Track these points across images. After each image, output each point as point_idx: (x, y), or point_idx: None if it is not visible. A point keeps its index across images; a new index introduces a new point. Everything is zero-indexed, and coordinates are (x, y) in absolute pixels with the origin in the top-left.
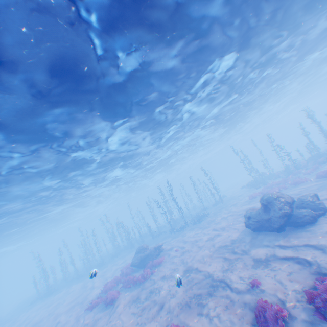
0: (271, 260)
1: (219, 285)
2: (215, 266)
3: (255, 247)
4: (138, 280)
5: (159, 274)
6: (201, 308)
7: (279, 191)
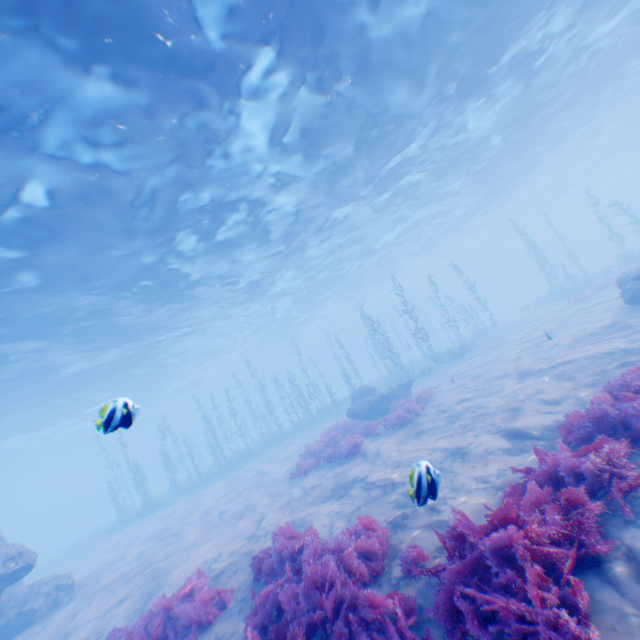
0: None
1: None
2: (608, 344)
3: None
4: (399, 416)
5: (444, 402)
6: None
7: None
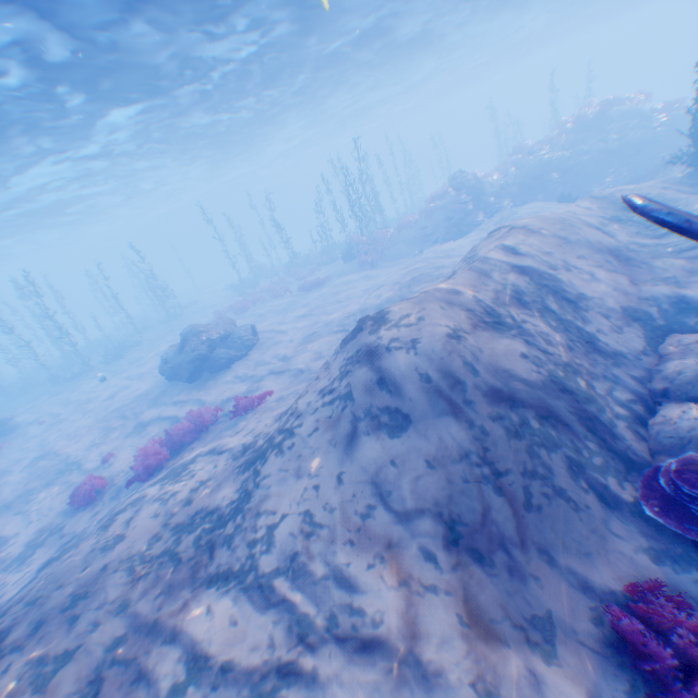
0: (151, 424)
1: (69, 469)
2: (84, 441)
3: (152, 405)
4: None
5: None
6: (25, 504)
7: (222, 318)
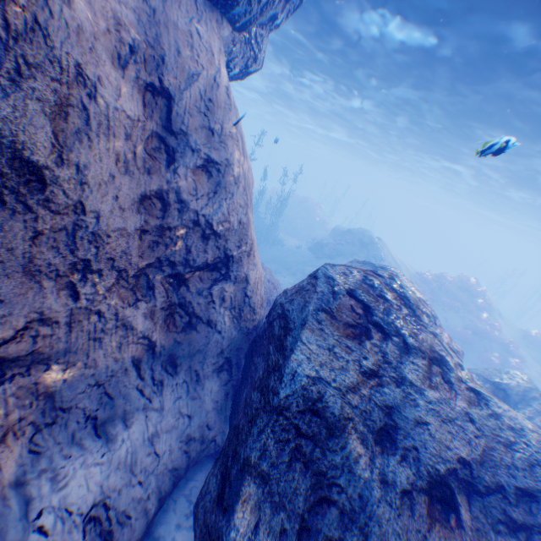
0: None
1: None
2: None
3: None
4: None
5: None
6: None
7: None
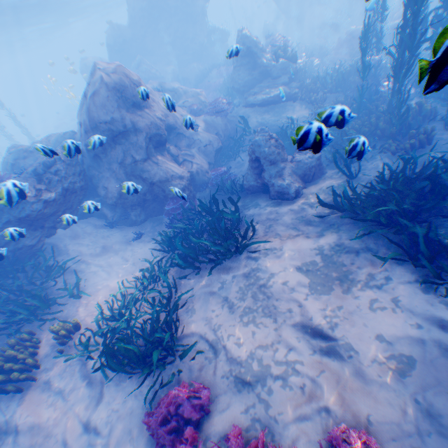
0: None
1: None
2: None
3: None
4: None
5: None
6: None
7: None
